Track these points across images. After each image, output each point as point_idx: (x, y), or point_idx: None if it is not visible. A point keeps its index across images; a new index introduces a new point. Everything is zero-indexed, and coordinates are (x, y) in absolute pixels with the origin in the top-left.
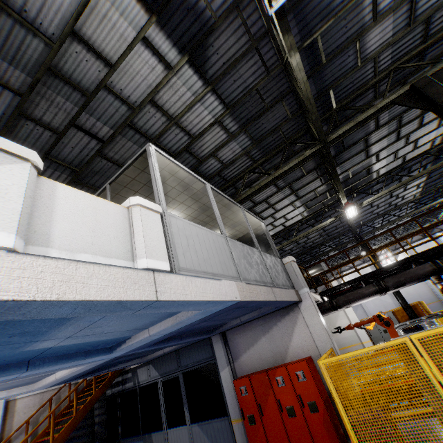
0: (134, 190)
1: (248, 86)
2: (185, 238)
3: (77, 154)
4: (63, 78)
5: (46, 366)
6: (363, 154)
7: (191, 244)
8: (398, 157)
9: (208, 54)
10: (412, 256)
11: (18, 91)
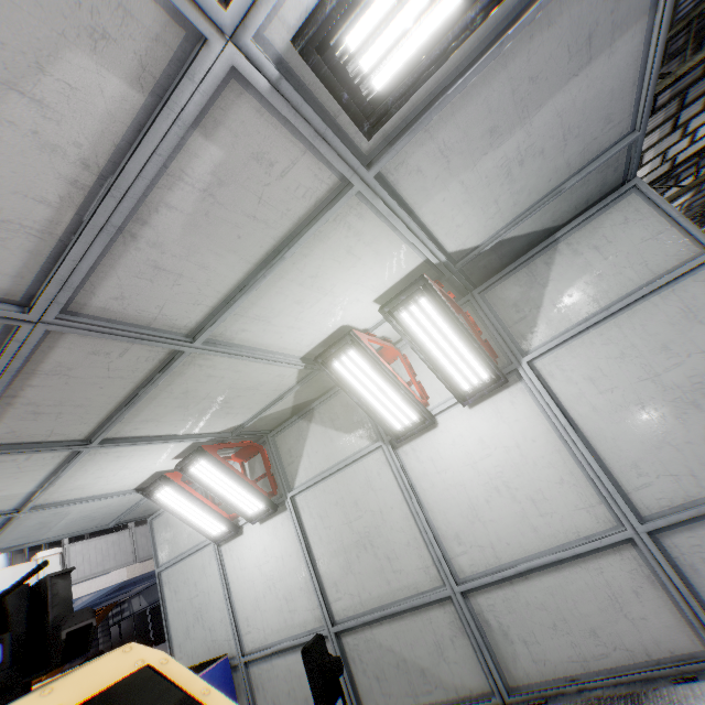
0: None
1: None
2: (82, 556)
3: None
4: None
5: None
6: None
7: (87, 558)
8: None
9: None
10: None
11: None
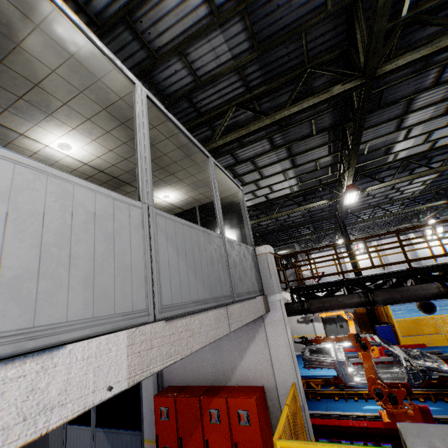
0: None
1: None
2: None
3: None
4: None
5: None
6: (395, 122)
7: None
8: (428, 140)
9: None
10: (414, 269)
11: None
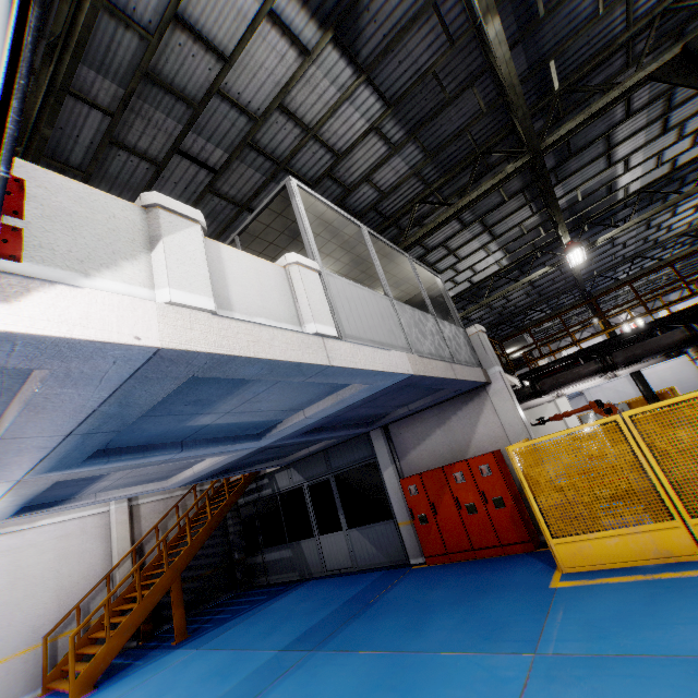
0: (268, 241)
1: (420, 69)
2: (347, 301)
3: (182, 191)
4: (163, 85)
5: (199, 448)
6: (602, 160)
7: (353, 309)
8: (662, 161)
9: (361, 25)
10: (658, 320)
11: (107, 109)
